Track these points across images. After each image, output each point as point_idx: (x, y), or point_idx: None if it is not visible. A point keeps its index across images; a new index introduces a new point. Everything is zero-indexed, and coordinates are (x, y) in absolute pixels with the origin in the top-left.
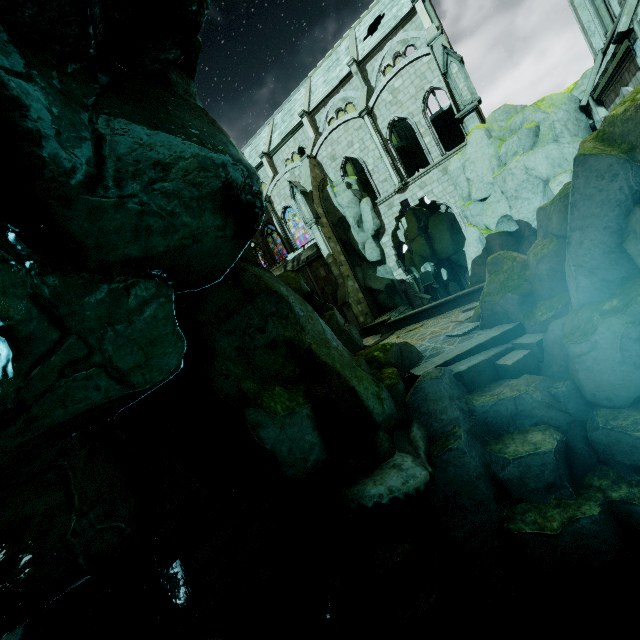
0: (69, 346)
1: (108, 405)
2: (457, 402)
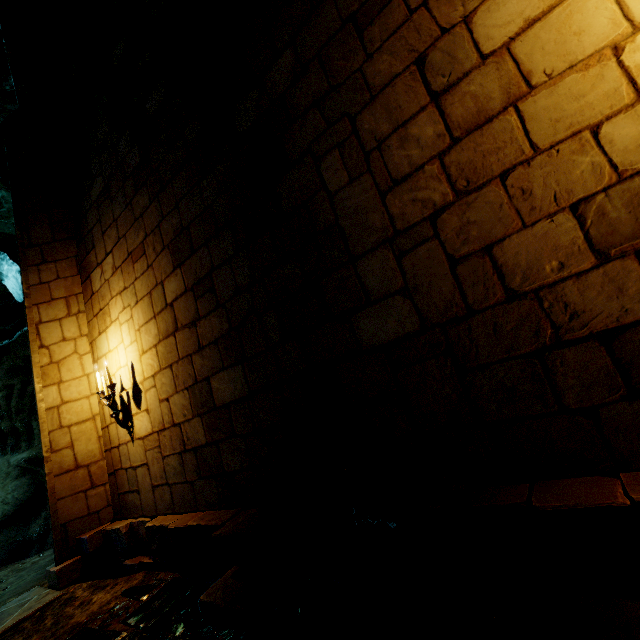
0: (3, 211)
1: (12, 238)
2: None
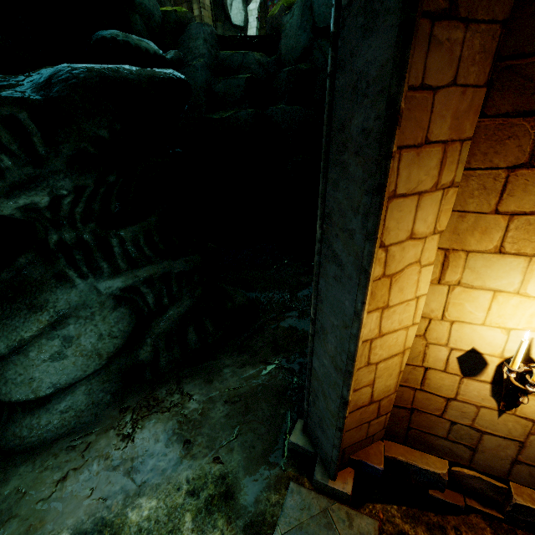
0: None
1: None
2: (209, 46)
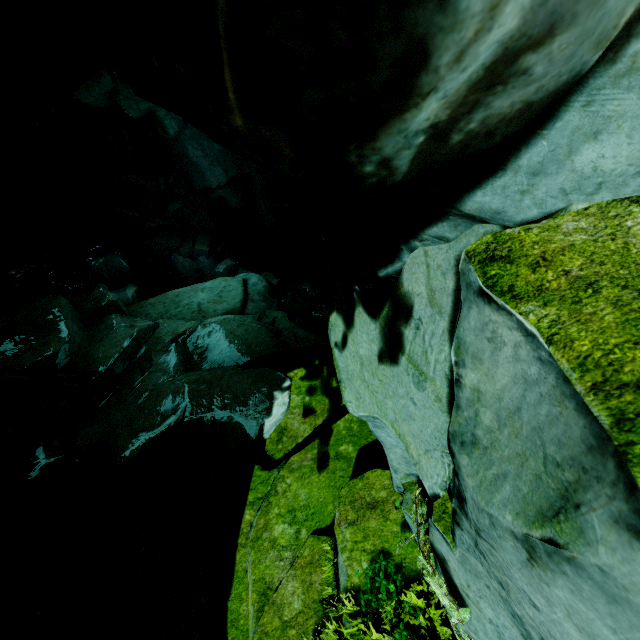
0: None
1: None
2: None
